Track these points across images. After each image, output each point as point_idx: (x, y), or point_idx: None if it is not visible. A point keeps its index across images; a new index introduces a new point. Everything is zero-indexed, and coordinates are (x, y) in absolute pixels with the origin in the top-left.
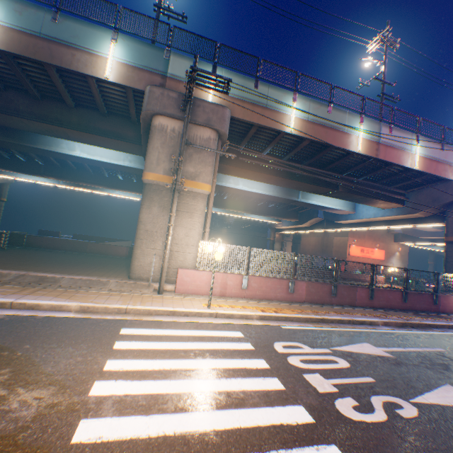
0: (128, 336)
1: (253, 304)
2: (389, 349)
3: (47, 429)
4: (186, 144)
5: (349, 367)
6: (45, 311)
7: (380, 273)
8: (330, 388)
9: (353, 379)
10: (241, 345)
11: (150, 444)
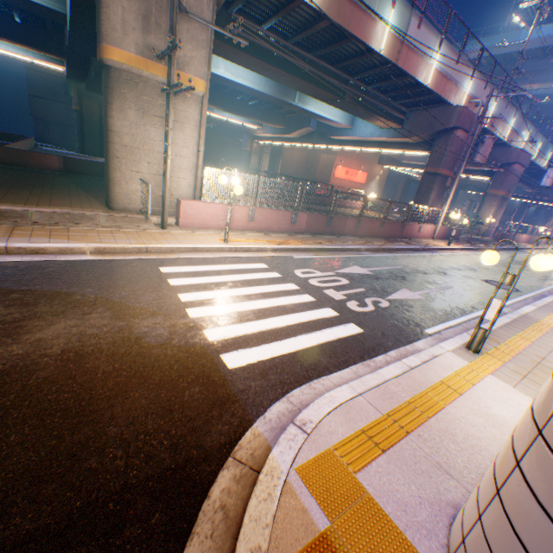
0: (173, 274)
1: (261, 237)
2: (371, 269)
3: (188, 338)
4: (179, 10)
5: (349, 283)
6: (56, 256)
7: (360, 200)
8: (341, 297)
9: (353, 290)
10: (271, 275)
11: (257, 336)
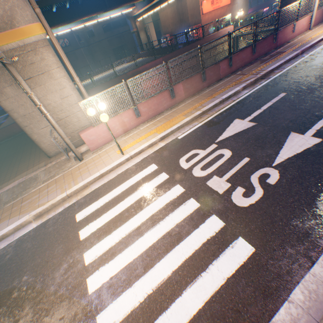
0: (84, 221)
1: (151, 127)
2: (252, 117)
3: None
4: None
5: (231, 155)
6: (14, 235)
7: (230, 24)
8: (225, 186)
9: (237, 166)
10: (159, 179)
11: (143, 308)
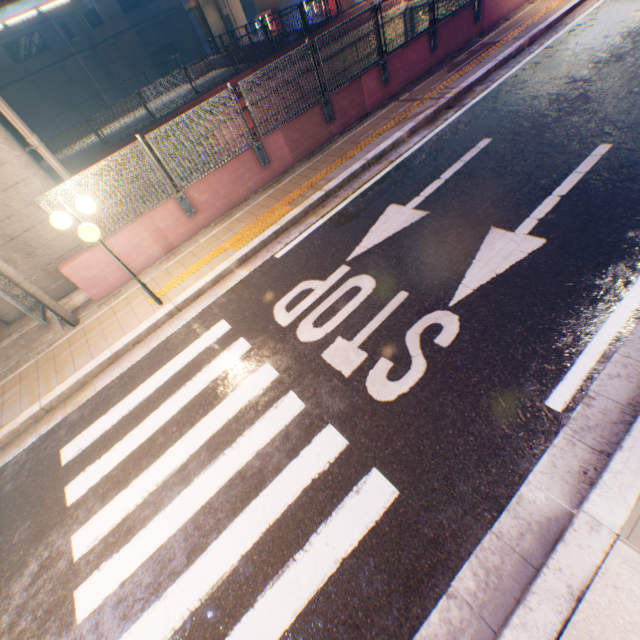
0: (77, 463)
1: (222, 235)
2: (422, 198)
3: None
4: None
5: (375, 288)
6: None
7: None
8: (358, 358)
9: (383, 313)
10: (232, 355)
11: None
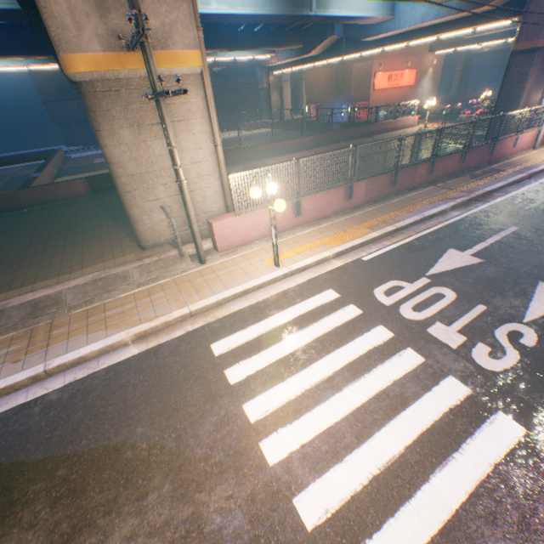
0: (229, 356)
1: (315, 234)
2: (474, 250)
3: (276, 529)
4: None
5: (456, 298)
6: (97, 360)
7: (415, 113)
8: (458, 338)
9: (469, 314)
10: (347, 313)
11: (371, 494)
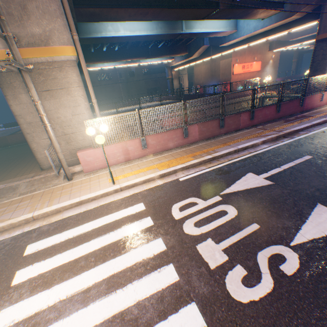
0: (31, 257)
1: (154, 161)
2: (268, 174)
3: None
4: None
5: (237, 215)
6: None
7: (257, 85)
8: (221, 258)
9: (241, 233)
10: (141, 225)
11: None
